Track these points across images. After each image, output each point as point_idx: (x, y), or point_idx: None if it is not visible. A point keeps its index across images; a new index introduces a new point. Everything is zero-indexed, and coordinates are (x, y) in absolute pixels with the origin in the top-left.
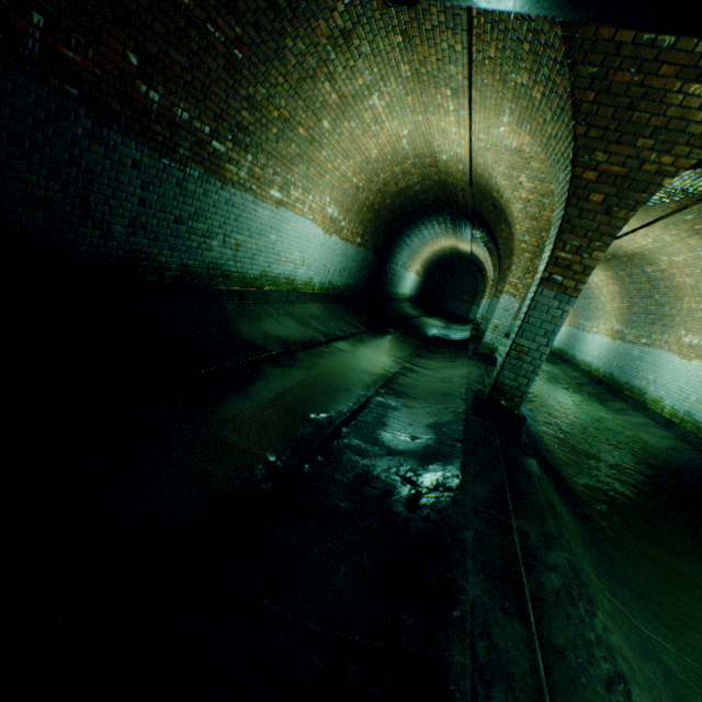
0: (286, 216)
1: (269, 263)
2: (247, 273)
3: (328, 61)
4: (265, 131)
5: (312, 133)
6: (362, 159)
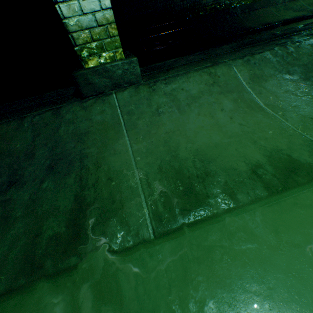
0: None
1: None
2: None
3: None
4: None
5: None
6: None
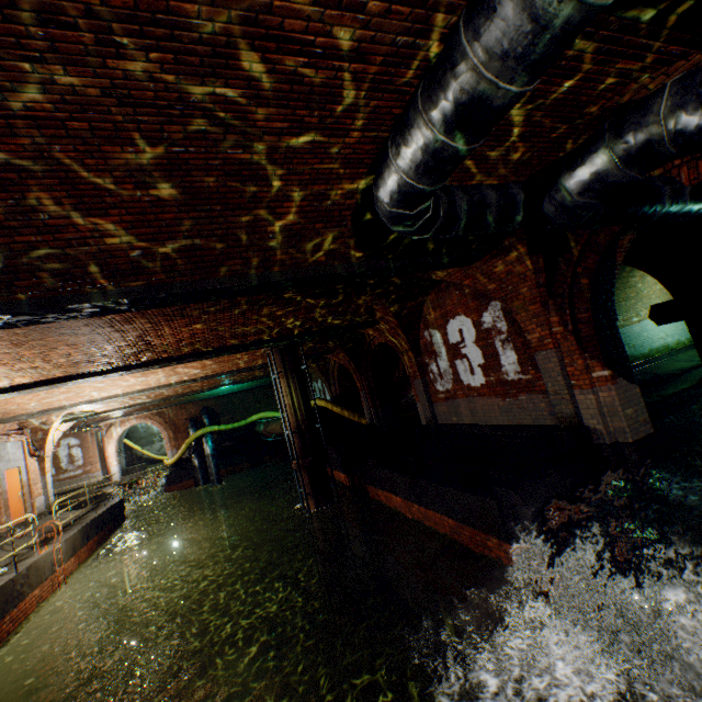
0: (644, 323)
1: (649, 345)
2: (642, 353)
3: (629, 276)
4: (619, 306)
5: (634, 292)
6: None
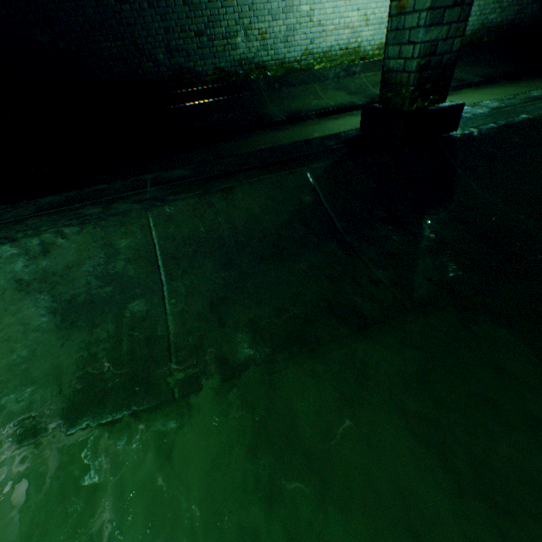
0: None
1: (310, 40)
2: (284, 59)
3: None
4: None
5: None
6: None
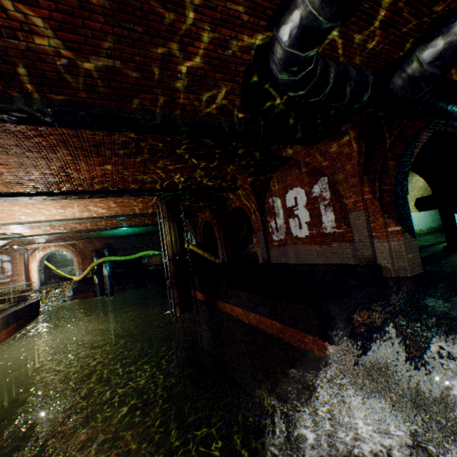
0: None
1: None
2: None
3: None
4: None
5: None
6: (417, 188)
